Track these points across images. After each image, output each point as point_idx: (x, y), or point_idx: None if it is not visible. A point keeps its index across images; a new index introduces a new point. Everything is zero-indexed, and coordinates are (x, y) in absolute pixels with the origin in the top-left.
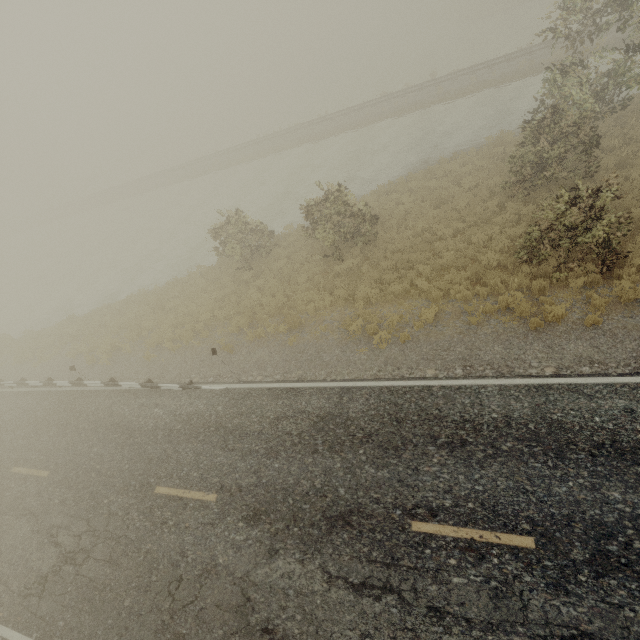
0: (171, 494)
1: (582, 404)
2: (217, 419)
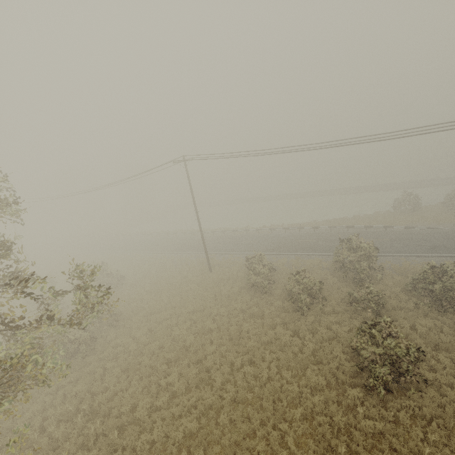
0: None
1: None
2: None
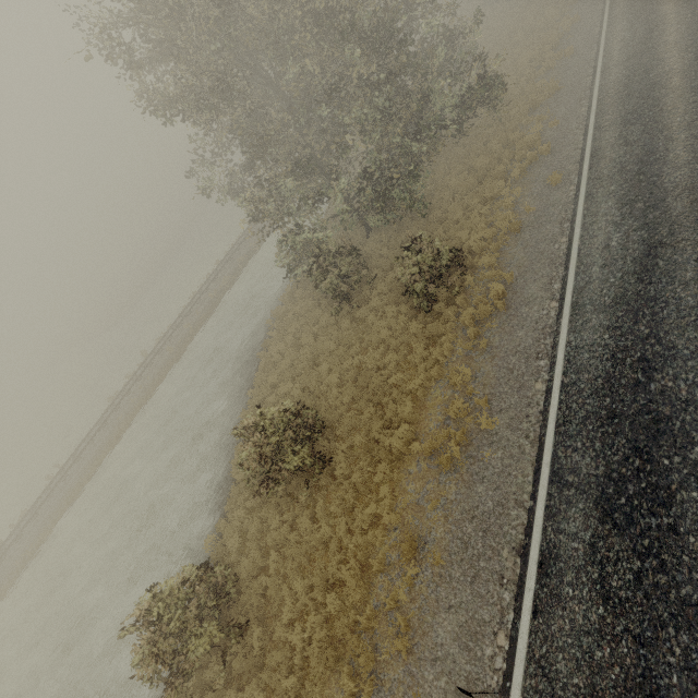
0: None
1: (596, 286)
2: None
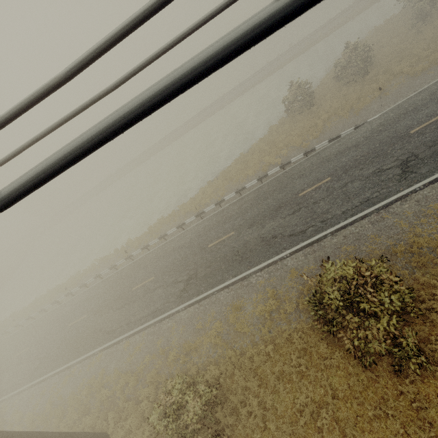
0: (422, 126)
1: None
2: (398, 115)
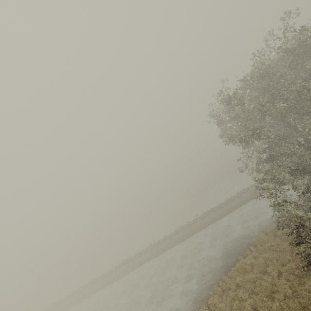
0: None
1: None
2: None
